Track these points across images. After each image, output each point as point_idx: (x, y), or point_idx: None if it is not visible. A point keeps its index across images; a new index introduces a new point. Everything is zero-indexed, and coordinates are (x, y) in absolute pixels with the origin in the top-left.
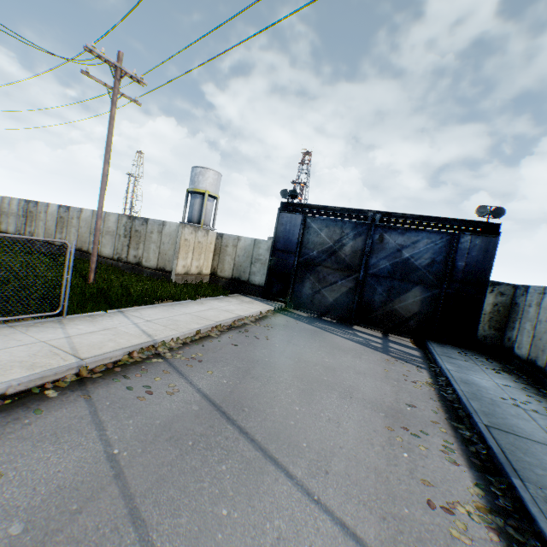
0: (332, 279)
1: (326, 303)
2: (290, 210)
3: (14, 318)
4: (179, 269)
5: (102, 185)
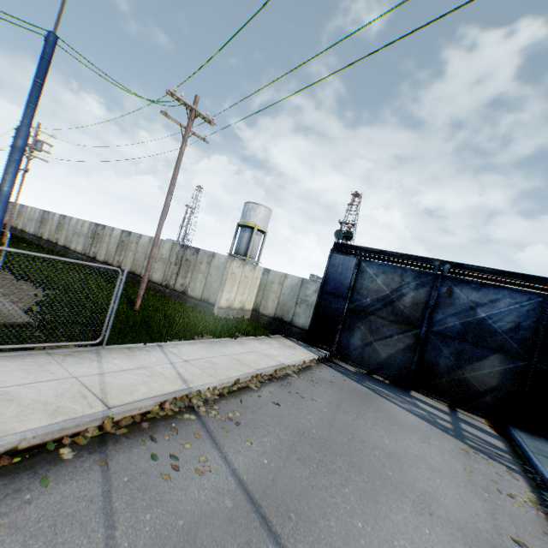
0: (386, 331)
1: (378, 359)
2: (343, 252)
3: (55, 344)
4: (222, 302)
5: (163, 214)
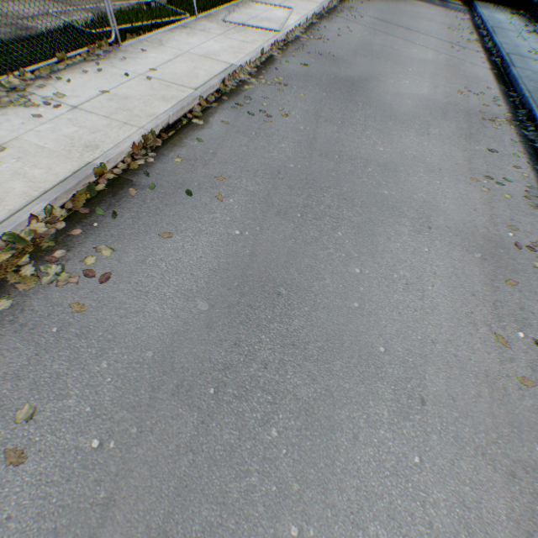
0: None
1: None
2: None
3: None
4: None
5: None
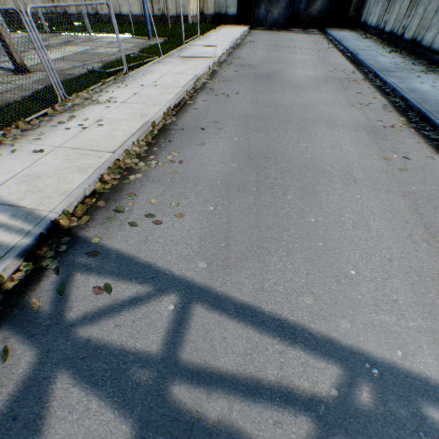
0: None
1: (274, 19)
2: None
3: (195, 38)
4: (191, 14)
5: None
